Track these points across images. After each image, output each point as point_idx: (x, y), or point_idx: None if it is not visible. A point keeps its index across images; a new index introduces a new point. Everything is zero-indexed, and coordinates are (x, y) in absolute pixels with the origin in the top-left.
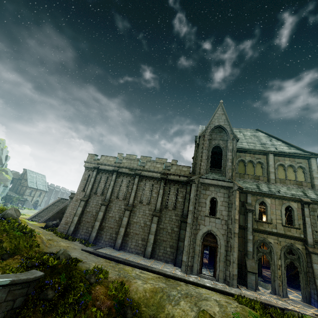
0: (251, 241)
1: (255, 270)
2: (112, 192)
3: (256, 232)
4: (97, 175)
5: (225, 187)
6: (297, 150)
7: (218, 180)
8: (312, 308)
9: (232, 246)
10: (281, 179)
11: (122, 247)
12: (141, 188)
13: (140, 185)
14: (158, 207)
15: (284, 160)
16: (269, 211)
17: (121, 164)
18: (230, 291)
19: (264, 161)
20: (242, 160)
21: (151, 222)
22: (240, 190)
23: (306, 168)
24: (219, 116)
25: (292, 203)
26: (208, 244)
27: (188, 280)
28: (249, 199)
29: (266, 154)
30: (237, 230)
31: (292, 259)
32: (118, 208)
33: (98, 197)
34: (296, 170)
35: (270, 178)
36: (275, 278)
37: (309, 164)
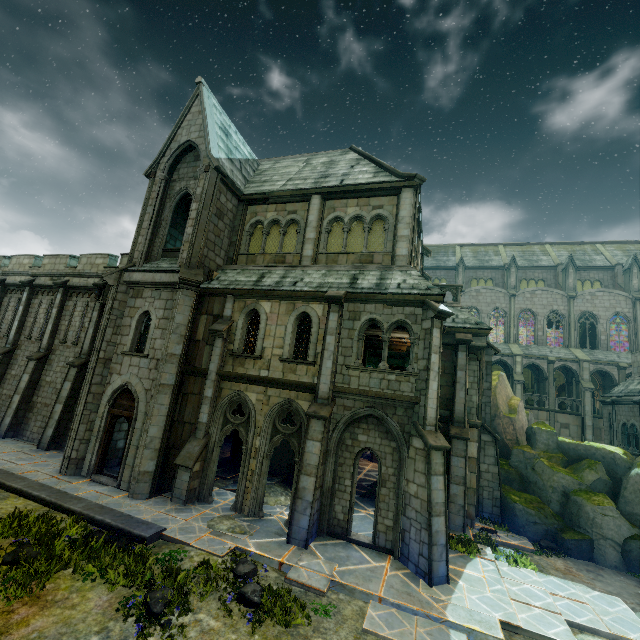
0: (209, 400)
1: (190, 460)
2: (20, 328)
3: (227, 381)
4: (4, 298)
5: (169, 286)
6: (390, 176)
7: (155, 272)
8: (270, 538)
9: (149, 412)
10: (330, 255)
11: (21, 431)
12: (68, 313)
13: (67, 308)
14: (86, 348)
15: (346, 207)
16: (261, 330)
17: (41, 269)
18: (72, 505)
19: (301, 217)
20: (259, 222)
21: (65, 380)
22: (193, 287)
23: (390, 218)
24: (193, 119)
25: (314, 306)
26: (118, 413)
27: (9, 485)
28: (227, 309)
29: (307, 197)
30: (170, 378)
31: (287, 433)
32: (26, 359)
33: (1, 340)
34: (367, 226)
35: (303, 255)
36: (242, 478)
37: (398, 207)
